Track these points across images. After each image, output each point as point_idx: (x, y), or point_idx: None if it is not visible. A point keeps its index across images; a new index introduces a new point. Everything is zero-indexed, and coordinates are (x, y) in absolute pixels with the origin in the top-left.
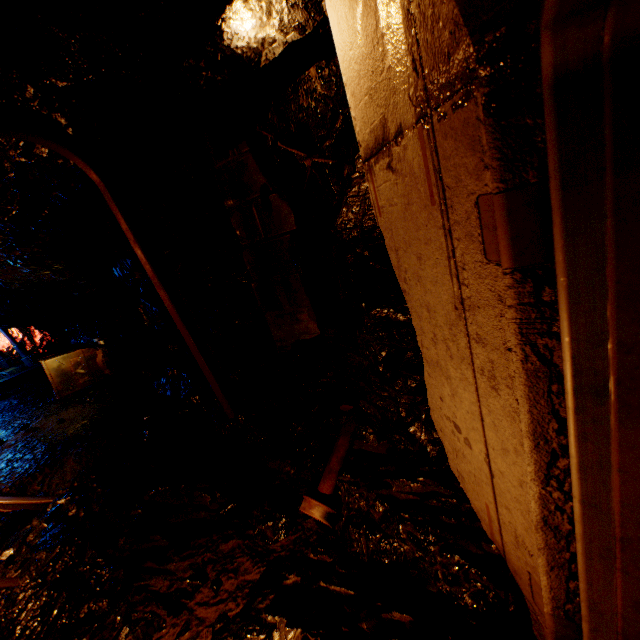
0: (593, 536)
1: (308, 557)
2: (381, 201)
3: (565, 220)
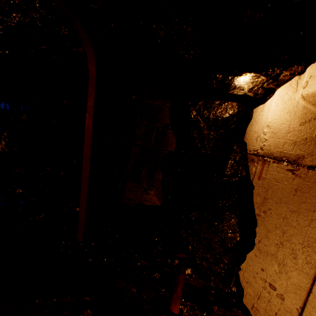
0: None
1: None
2: (266, 176)
3: None
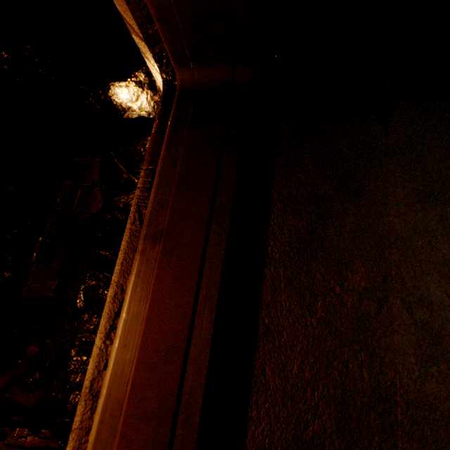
0: (114, 386)
1: None
2: None
3: (169, 141)
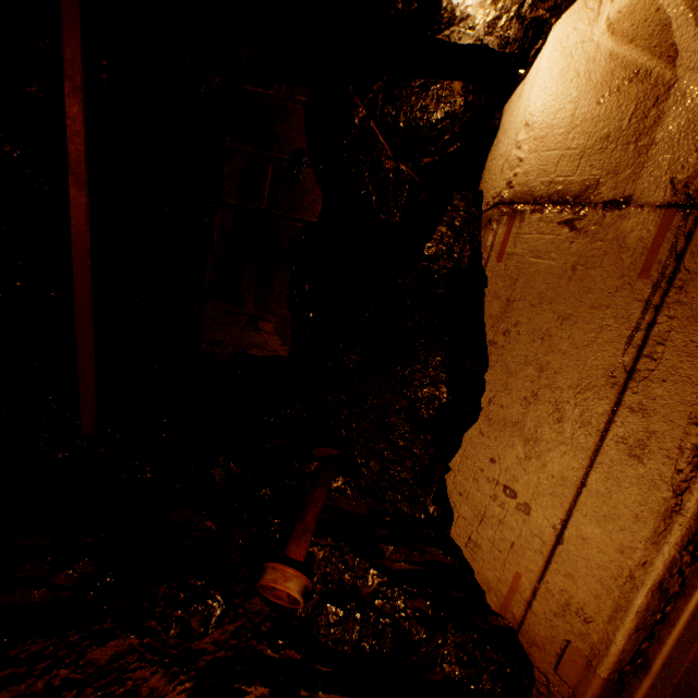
0: None
1: (267, 655)
2: (515, 248)
3: None
